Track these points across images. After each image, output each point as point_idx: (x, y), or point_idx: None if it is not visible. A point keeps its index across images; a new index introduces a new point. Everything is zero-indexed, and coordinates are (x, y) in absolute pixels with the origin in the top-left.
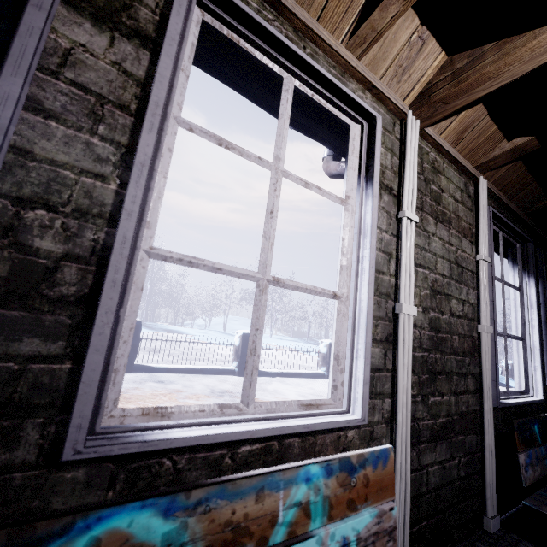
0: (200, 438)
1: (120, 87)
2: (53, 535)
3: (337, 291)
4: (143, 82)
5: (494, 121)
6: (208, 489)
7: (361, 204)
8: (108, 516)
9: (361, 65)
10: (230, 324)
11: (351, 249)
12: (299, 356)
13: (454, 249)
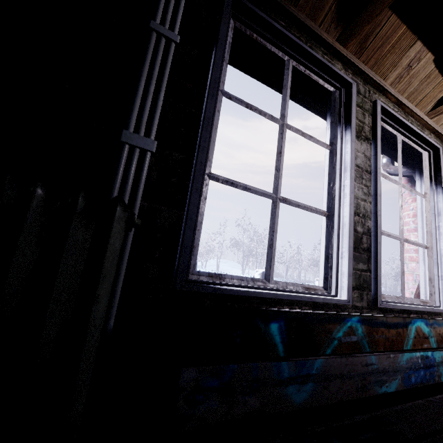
0: (404, 307)
1: (365, 163)
2: (409, 323)
3: (426, 245)
4: (369, 158)
5: None
6: (432, 320)
7: (434, 197)
8: (416, 321)
9: (432, 121)
10: (220, 265)
11: (430, 222)
12: None
13: None
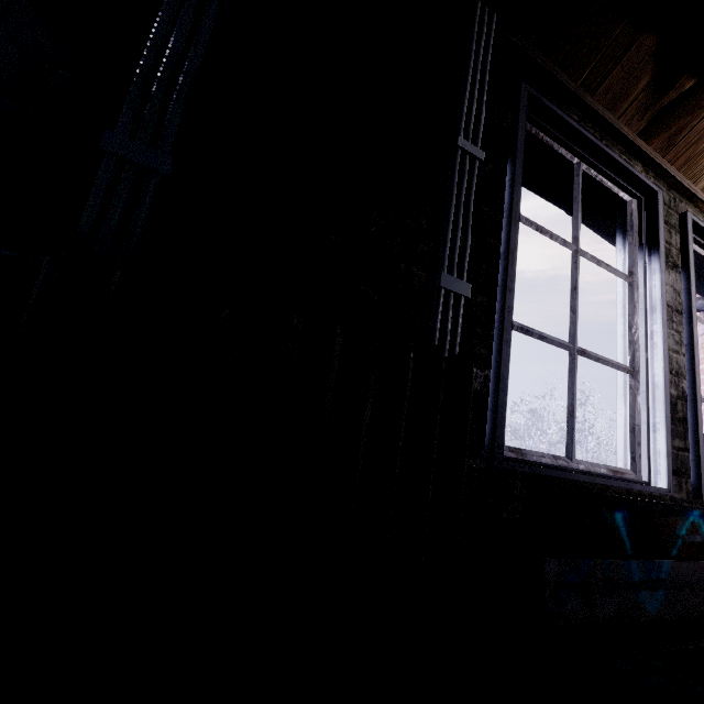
0: None
1: (674, 300)
2: None
3: None
4: (679, 293)
5: None
6: None
7: None
8: None
9: None
10: None
11: None
12: None
13: None
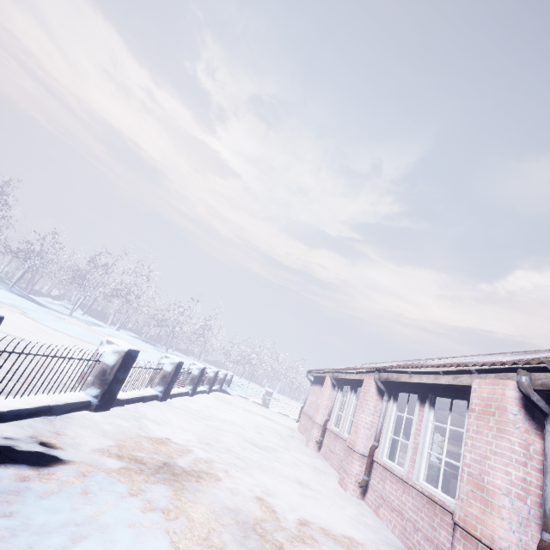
0: None
1: None
2: None
3: None
4: None
5: None
6: None
7: None
8: None
9: None
10: None
11: None
12: (50, 333)
13: None
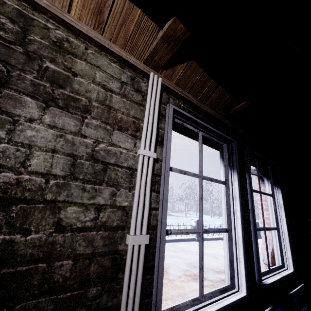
0: None
1: None
2: None
3: None
4: None
5: (133, 2)
6: None
7: None
8: None
9: None
10: None
11: None
12: None
13: (90, 141)
